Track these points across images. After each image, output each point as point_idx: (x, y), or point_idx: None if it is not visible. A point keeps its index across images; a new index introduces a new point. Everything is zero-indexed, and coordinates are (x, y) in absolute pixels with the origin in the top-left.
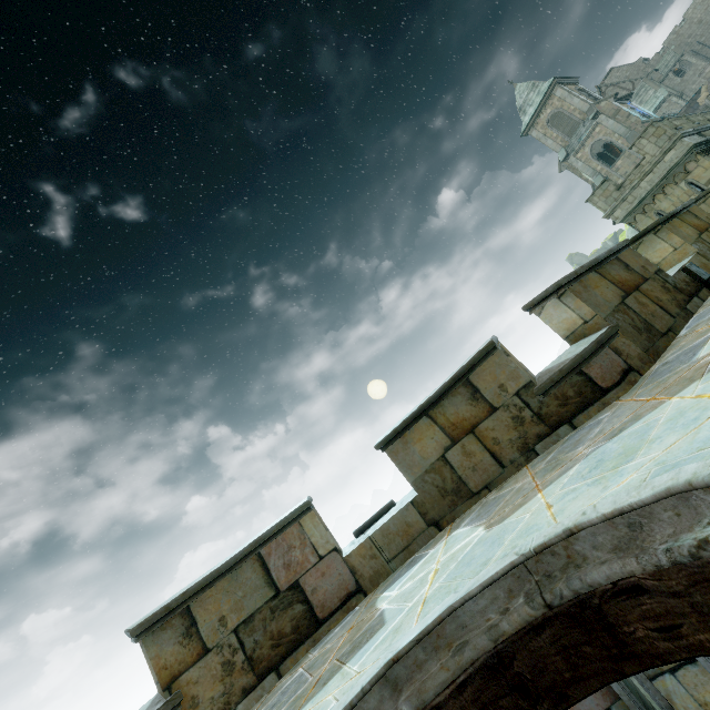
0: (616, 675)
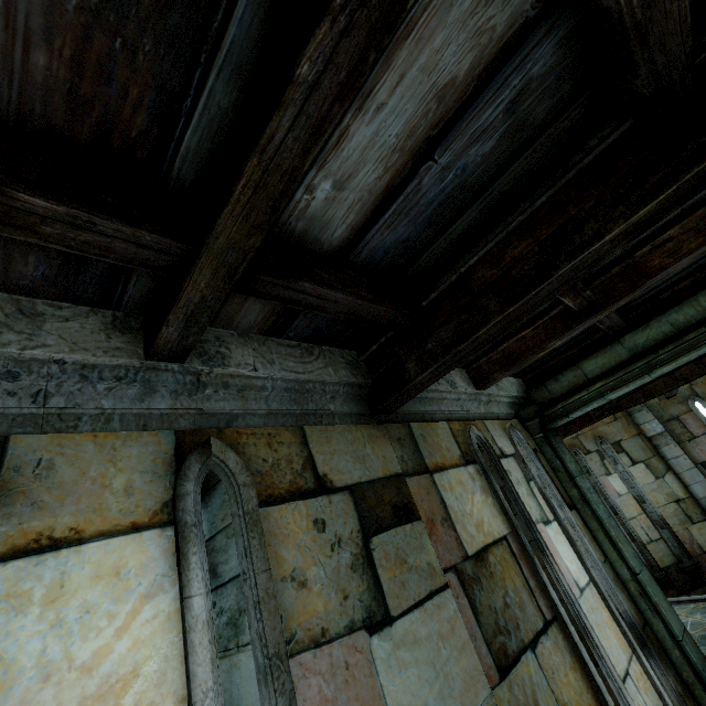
0: (703, 373)
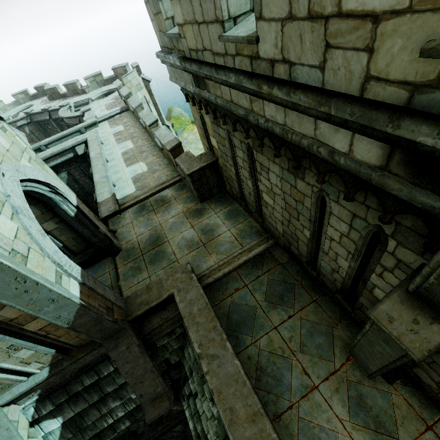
0: None
